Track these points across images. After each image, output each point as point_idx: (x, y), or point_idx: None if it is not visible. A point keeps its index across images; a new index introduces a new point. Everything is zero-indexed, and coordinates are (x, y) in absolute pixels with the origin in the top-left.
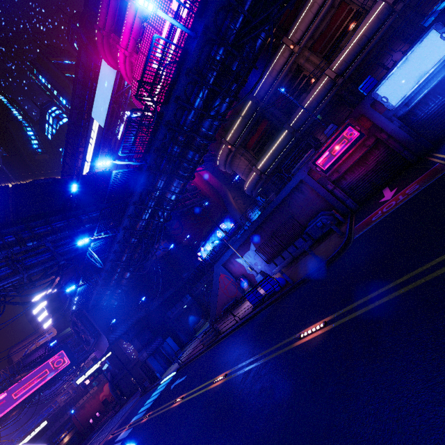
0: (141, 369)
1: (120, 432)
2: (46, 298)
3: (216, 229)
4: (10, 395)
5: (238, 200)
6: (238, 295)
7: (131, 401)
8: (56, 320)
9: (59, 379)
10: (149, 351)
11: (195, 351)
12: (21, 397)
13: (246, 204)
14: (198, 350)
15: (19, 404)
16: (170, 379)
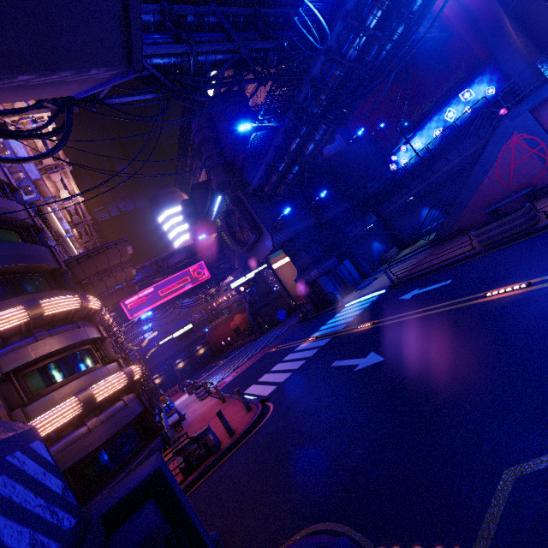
0: (305, 291)
1: (295, 344)
2: (180, 203)
3: (447, 105)
4: (157, 291)
5: (516, 36)
6: (539, 181)
7: (278, 329)
8: (193, 230)
9: (199, 291)
10: (320, 269)
11: (431, 264)
12: (167, 296)
13: (530, 47)
14: (444, 259)
15: (166, 302)
16: (377, 298)
